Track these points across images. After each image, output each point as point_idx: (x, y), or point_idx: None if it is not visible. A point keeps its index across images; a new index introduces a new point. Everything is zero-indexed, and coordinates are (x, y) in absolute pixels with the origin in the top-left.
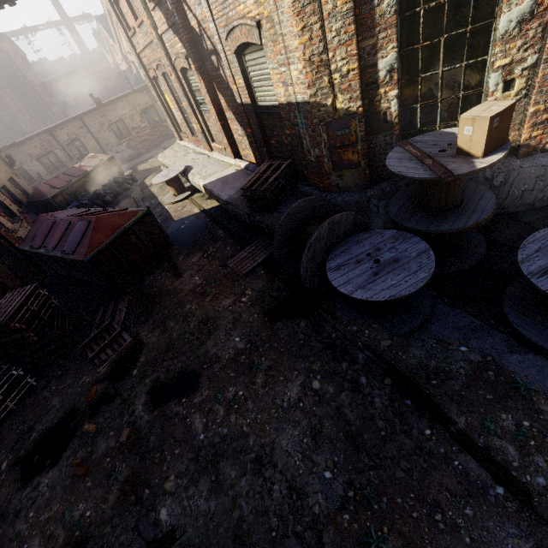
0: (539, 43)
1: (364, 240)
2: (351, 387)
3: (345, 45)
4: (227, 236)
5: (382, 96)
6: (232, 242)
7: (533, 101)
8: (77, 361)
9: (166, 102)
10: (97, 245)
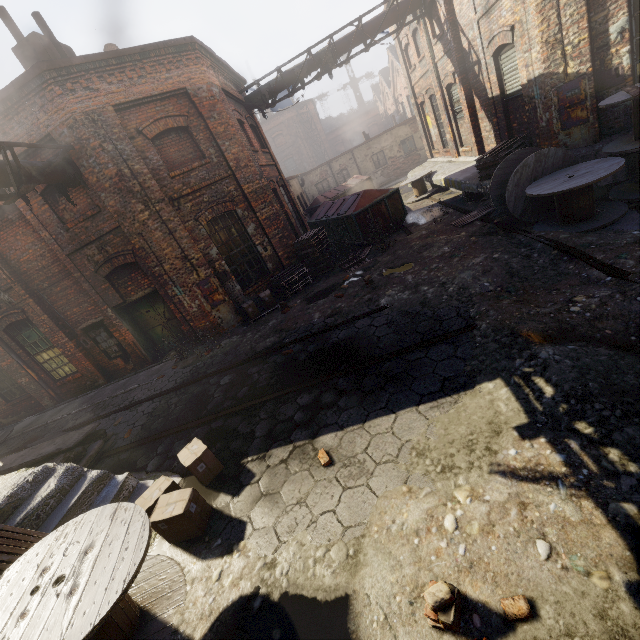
0: None
1: (568, 169)
2: (523, 258)
3: (577, 23)
4: (455, 211)
5: (613, 55)
6: (458, 214)
7: None
8: (335, 273)
9: (426, 124)
10: (361, 207)
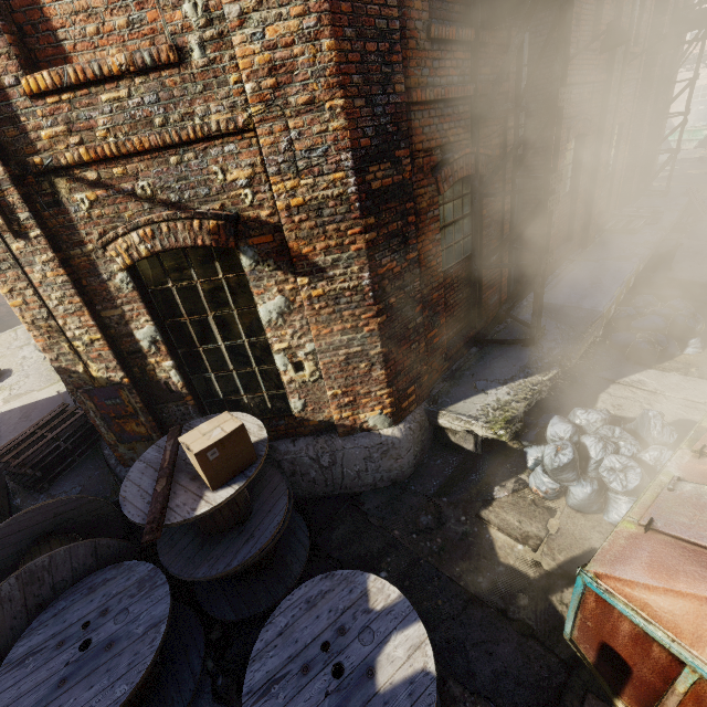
0: (310, 333)
1: (101, 585)
2: None
3: (76, 315)
4: None
5: (155, 365)
6: None
7: (326, 385)
8: None
9: None
10: None
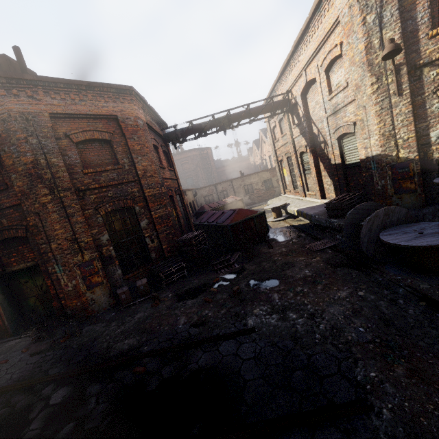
0: None
1: (413, 225)
2: (389, 302)
3: (406, 126)
4: (307, 236)
5: (434, 150)
6: (310, 238)
7: None
8: (208, 271)
9: (283, 173)
10: (235, 220)
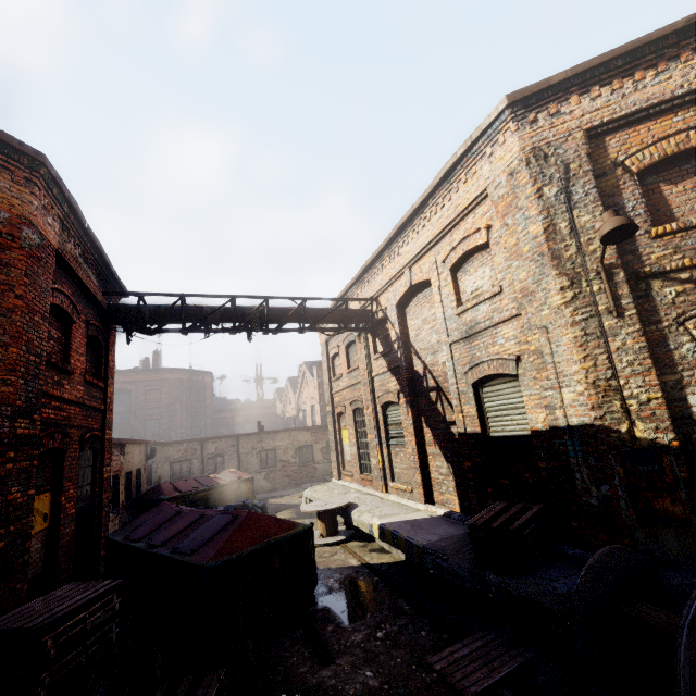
0: None
1: None
2: None
3: (641, 375)
4: (416, 611)
5: None
6: (428, 623)
7: None
8: None
9: (340, 437)
10: (232, 549)
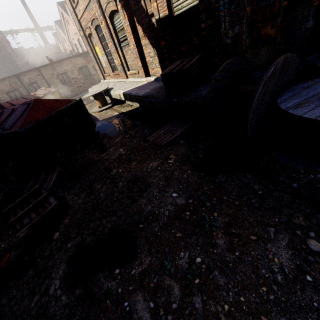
0: None
1: (311, 85)
2: None
3: None
4: (143, 124)
5: None
6: (148, 126)
7: None
8: None
9: (96, 53)
10: (33, 120)
